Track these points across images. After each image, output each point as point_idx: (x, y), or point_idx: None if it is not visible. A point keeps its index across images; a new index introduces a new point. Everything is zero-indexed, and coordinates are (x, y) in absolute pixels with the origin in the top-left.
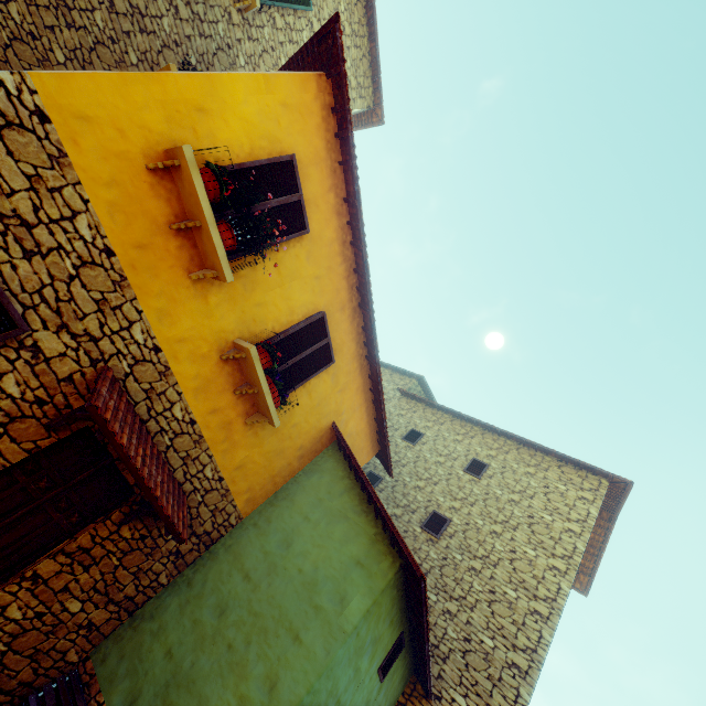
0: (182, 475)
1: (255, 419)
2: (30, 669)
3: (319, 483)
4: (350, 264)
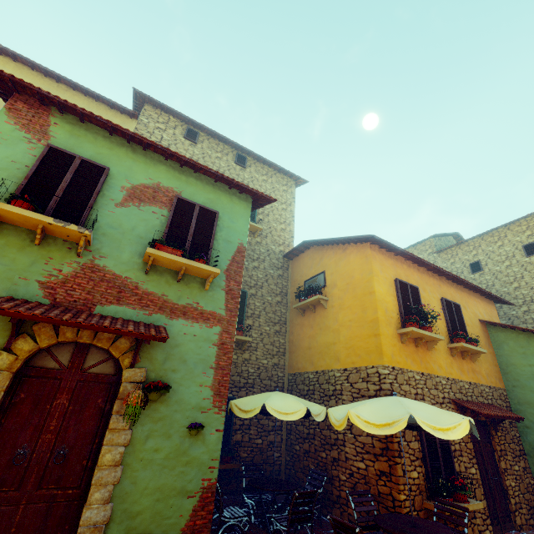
0: (485, 400)
1: (475, 358)
2: (530, 495)
3: (511, 348)
4: (424, 271)
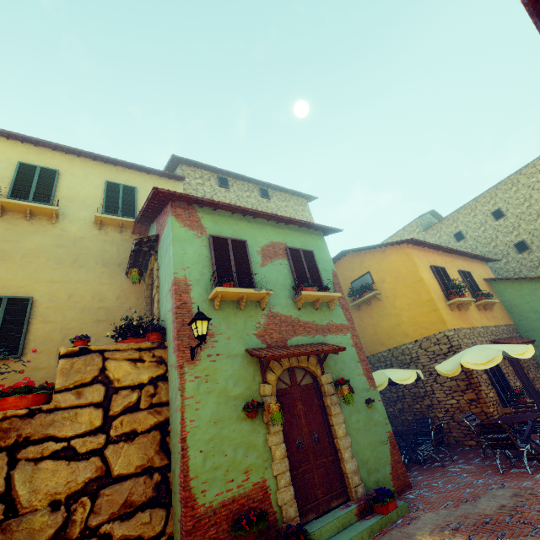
0: (507, 336)
1: (492, 307)
2: None
3: (510, 293)
4: (441, 253)
